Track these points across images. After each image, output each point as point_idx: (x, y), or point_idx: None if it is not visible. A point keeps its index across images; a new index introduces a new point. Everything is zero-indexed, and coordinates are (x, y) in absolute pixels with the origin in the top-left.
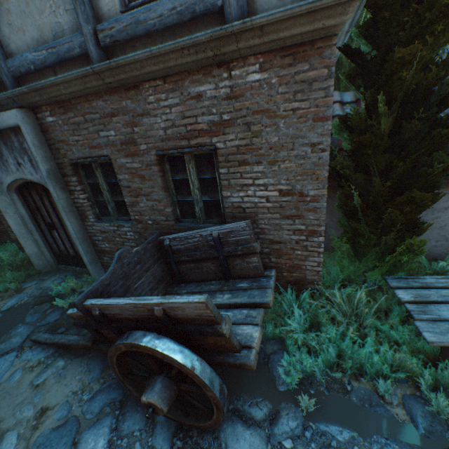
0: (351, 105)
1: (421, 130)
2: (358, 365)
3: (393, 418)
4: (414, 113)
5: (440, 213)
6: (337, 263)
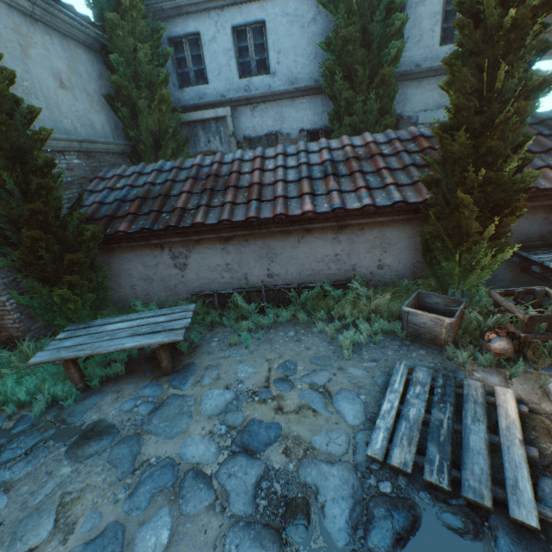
0: (109, 181)
1: (24, 211)
2: (1, 396)
3: (1, 428)
4: (12, 200)
5: (156, 269)
6: (42, 318)
